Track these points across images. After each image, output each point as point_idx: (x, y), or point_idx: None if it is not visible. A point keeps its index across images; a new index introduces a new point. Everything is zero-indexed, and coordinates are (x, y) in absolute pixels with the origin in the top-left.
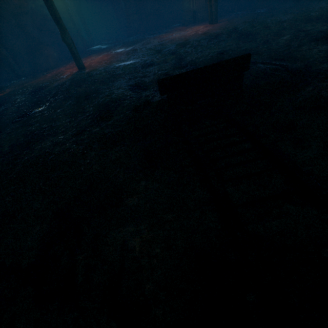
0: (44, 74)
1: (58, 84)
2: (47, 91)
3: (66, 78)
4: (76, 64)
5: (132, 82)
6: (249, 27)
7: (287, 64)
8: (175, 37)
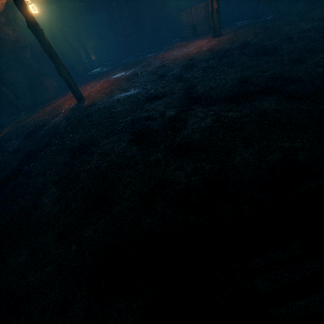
0: (44, 106)
1: (54, 123)
2: (42, 135)
3: (64, 114)
4: (74, 96)
5: (136, 128)
6: (264, 41)
7: None
8: (177, 55)
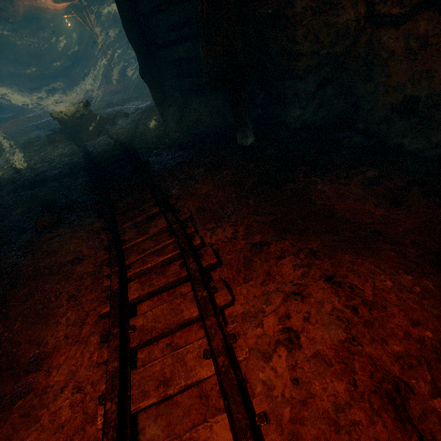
0: None
1: None
2: None
3: None
4: None
5: (47, 130)
6: (138, 85)
7: (138, 104)
8: (86, 97)
